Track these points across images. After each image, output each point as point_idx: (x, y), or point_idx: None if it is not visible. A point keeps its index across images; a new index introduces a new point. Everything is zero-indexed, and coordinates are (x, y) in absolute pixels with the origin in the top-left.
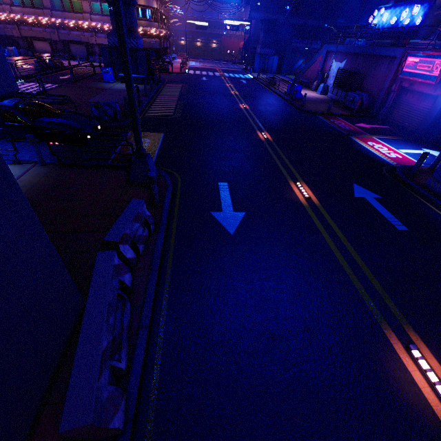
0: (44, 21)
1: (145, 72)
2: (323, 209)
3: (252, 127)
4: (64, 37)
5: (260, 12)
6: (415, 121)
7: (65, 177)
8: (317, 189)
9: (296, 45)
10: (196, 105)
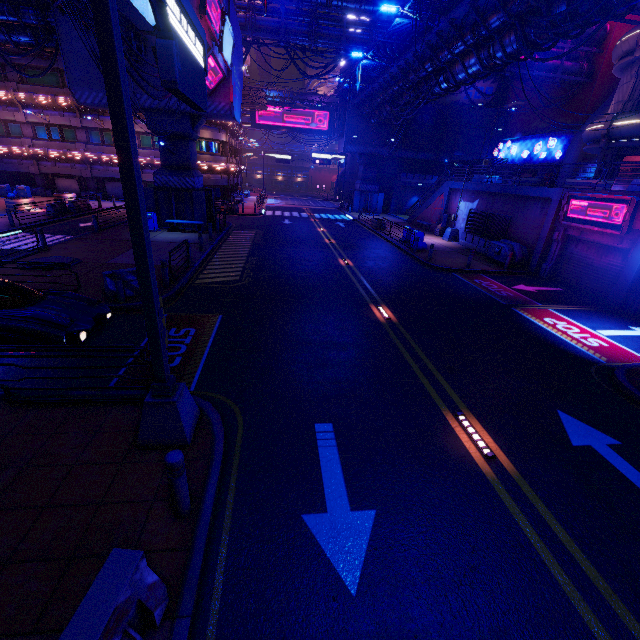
0: (74, 156)
1: (203, 216)
2: (528, 487)
3: (362, 297)
4: (99, 174)
5: (357, 145)
6: (599, 282)
7: (7, 435)
8: (499, 428)
9: (406, 180)
10: (274, 263)
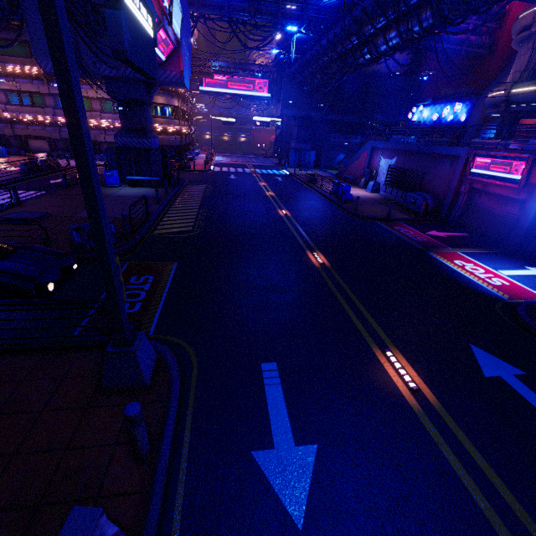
0: (44, 120)
1: (159, 173)
2: (449, 418)
3: (299, 244)
4: (67, 135)
5: (292, 110)
6: (499, 228)
7: None
8: (421, 363)
9: (334, 140)
10: (222, 214)
